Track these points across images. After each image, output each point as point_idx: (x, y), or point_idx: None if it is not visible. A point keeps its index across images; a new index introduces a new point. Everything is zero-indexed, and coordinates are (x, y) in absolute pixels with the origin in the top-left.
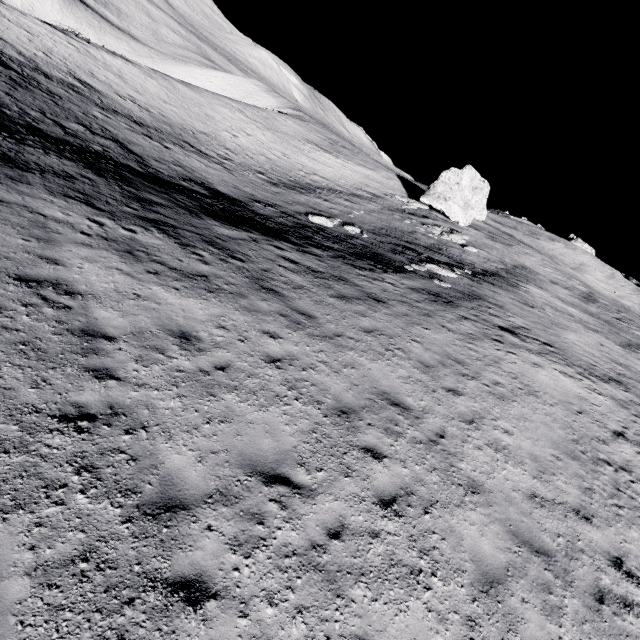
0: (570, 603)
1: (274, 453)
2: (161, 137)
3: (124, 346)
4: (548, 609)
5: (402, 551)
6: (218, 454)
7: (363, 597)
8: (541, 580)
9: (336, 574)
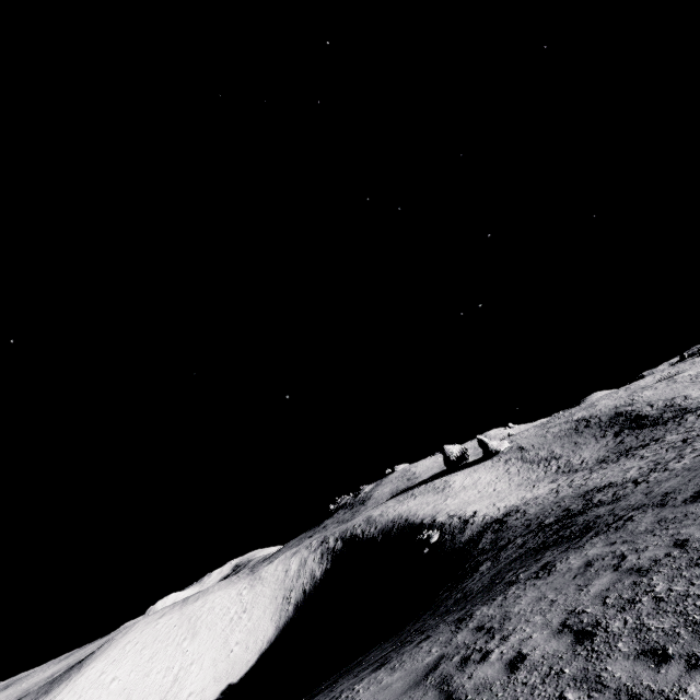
0: None
1: None
2: (570, 467)
3: None
4: None
5: None
6: None
7: None
8: None
9: None
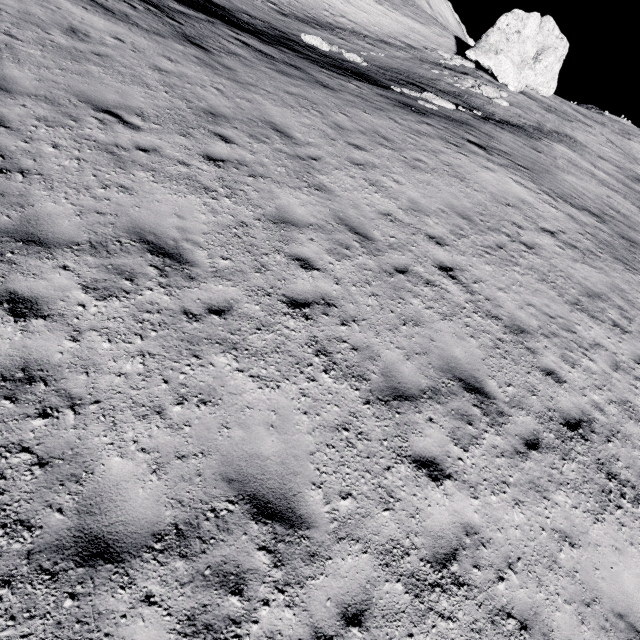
0: (363, 260)
1: (116, 103)
2: None
3: (5, 15)
4: (334, 252)
5: (205, 179)
6: (59, 84)
7: (145, 178)
8: (344, 242)
9: (127, 162)
